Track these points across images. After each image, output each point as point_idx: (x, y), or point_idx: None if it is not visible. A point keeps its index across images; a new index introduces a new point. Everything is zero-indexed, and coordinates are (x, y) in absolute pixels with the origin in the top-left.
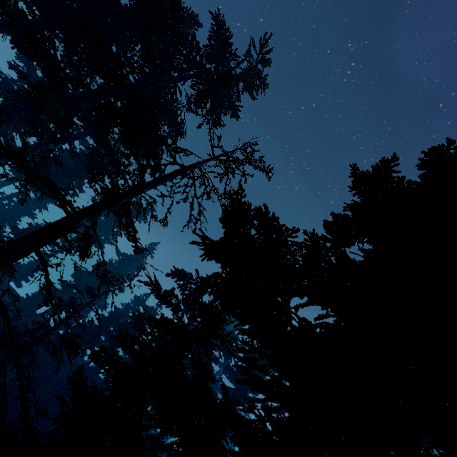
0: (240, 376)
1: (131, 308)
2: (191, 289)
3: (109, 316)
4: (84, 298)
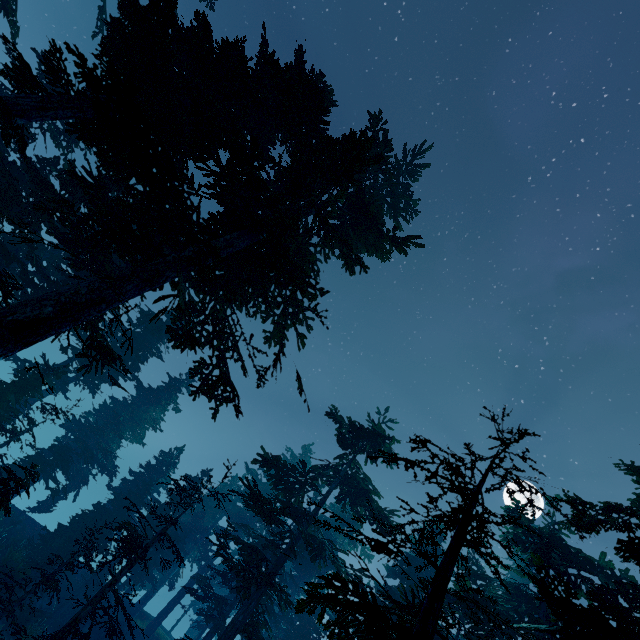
0: (317, 571)
1: (154, 471)
2: (288, 483)
3: (131, 496)
4: (151, 527)
